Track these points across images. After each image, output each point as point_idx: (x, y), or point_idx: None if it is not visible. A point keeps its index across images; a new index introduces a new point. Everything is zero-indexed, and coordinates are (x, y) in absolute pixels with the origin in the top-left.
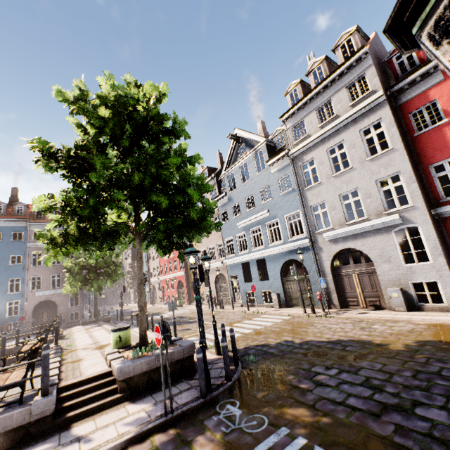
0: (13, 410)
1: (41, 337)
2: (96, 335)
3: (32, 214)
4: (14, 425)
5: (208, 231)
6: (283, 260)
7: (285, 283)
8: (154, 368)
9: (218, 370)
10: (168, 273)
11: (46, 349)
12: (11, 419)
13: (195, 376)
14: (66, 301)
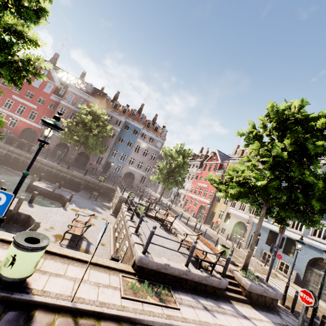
0: (213, 276)
1: (201, 232)
2: (176, 222)
3: (145, 122)
4: (213, 285)
5: (312, 226)
6: (317, 254)
7: (309, 270)
8: (261, 294)
9: (297, 323)
10: (196, 194)
11: (231, 255)
12: (214, 281)
13: (281, 315)
14: (139, 178)
